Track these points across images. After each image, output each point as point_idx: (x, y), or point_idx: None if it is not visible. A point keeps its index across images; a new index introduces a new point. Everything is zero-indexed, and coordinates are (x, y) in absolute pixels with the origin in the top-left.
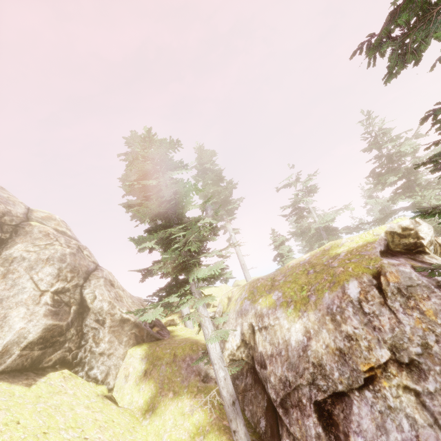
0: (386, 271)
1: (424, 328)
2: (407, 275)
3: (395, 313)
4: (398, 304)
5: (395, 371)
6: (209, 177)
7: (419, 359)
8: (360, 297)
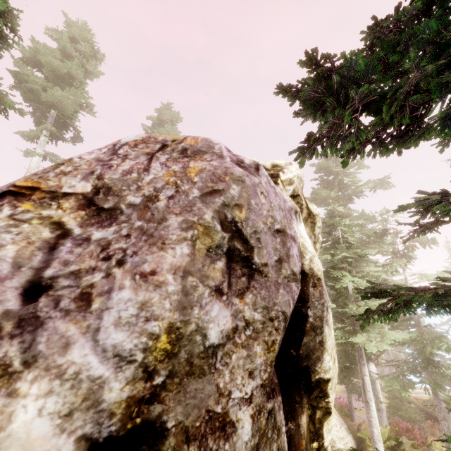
0: (190, 136)
1: (171, 181)
2: (210, 144)
3: (152, 161)
4: (166, 157)
5: (69, 205)
6: (158, 130)
7: (126, 209)
8: (130, 142)
